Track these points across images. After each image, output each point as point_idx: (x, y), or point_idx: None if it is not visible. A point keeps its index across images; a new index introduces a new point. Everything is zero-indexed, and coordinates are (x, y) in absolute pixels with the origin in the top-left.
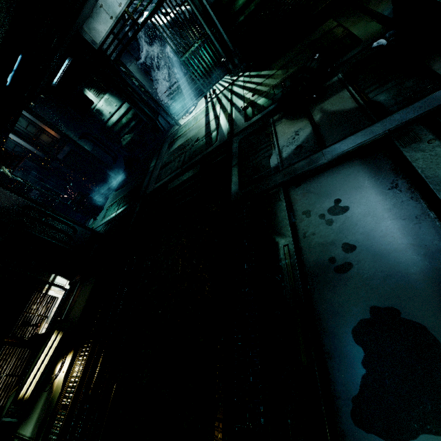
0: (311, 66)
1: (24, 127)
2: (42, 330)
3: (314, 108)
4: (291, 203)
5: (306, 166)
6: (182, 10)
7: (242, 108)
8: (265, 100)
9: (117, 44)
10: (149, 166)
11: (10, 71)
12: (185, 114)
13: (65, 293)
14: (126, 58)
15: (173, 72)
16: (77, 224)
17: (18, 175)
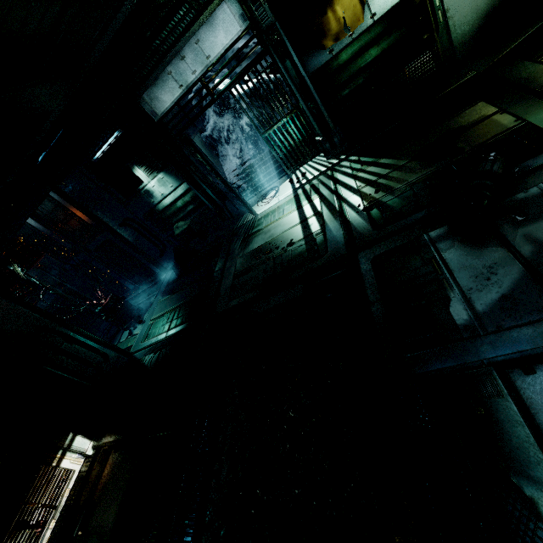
0: (494, 170)
1: (49, 210)
2: (45, 533)
3: (511, 232)
4: (528, 408)
5: (540, 340)
6: (271, 81)
7: (363, 208)
8: (402, 203)
9: (183, 116)
10: (215, 268)
11: (45, 149)
12: (262, 199)
13: (86, 463)
14: (189, 131)
15: (246, 147)
16: (109, 348)
17: (33, 274)
